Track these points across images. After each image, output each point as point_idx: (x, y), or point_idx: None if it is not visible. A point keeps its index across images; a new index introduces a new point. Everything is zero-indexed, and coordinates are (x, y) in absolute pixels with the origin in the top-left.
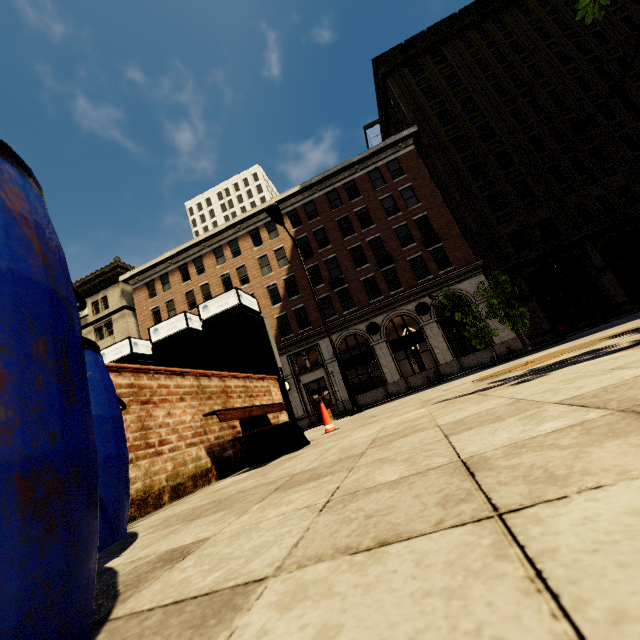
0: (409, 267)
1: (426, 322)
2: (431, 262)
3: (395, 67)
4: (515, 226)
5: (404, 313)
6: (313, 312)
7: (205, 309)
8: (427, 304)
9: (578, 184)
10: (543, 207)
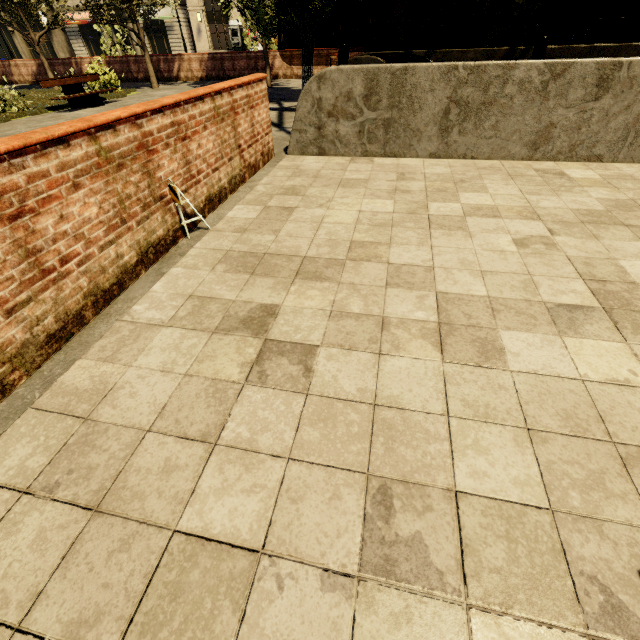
0: None
1: None
2: None
3: None
4: None
5: None
6: None
7: None
8: None
9: None
10: None
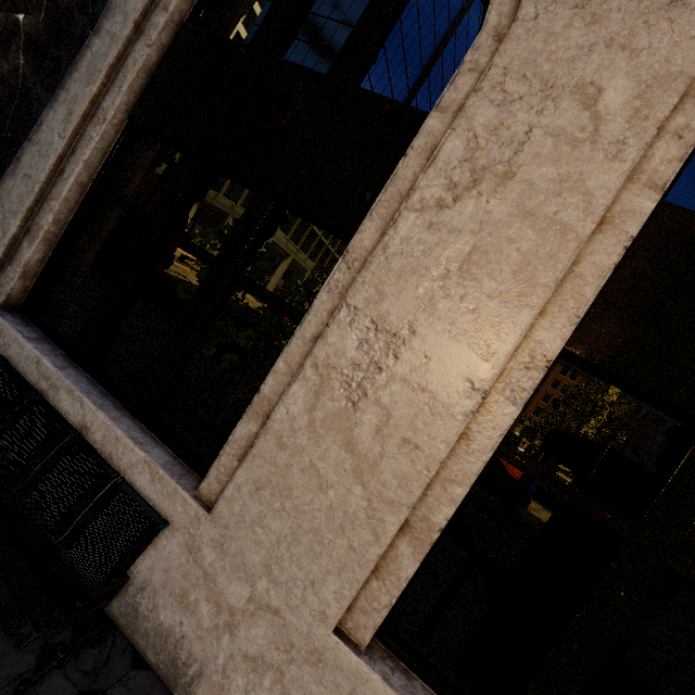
0: None
1: None
2: None
3: None
4: None
5: None
6: None
7: None
8: None
9: None
10: None
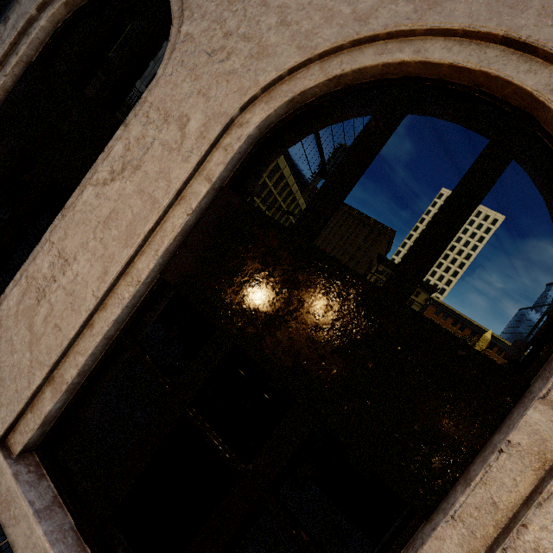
0: None
1: None
2: None
3: None
4: None
5: None
6: None
7: None
8: None
9: None
10: None
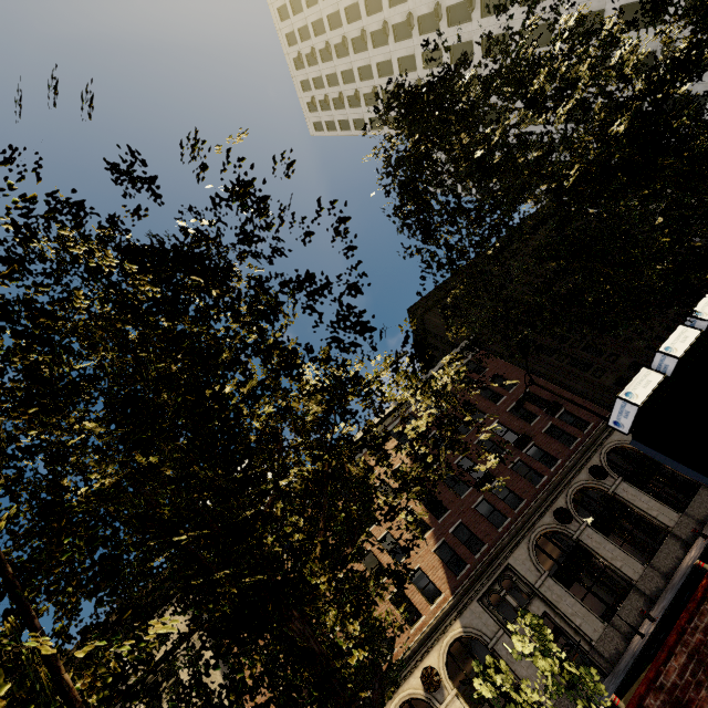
0: (550, 438)
1: (613, 485)
2: (567, 426)
3: (428, 309)
4: (613, 375)
5: (582, 485)
6: (478, 525)
7: (699, 314)
8: (599, 466)
9: (631, 335)
10: (621, 356)
